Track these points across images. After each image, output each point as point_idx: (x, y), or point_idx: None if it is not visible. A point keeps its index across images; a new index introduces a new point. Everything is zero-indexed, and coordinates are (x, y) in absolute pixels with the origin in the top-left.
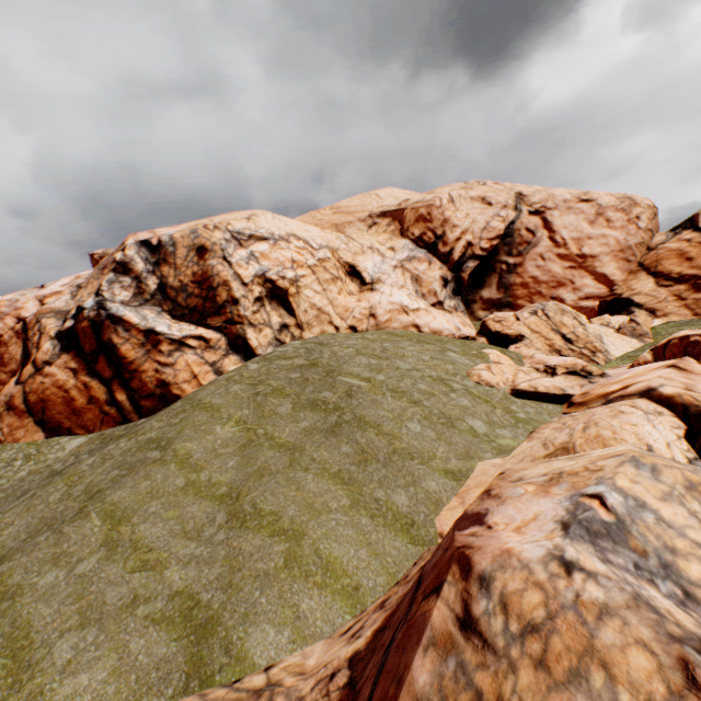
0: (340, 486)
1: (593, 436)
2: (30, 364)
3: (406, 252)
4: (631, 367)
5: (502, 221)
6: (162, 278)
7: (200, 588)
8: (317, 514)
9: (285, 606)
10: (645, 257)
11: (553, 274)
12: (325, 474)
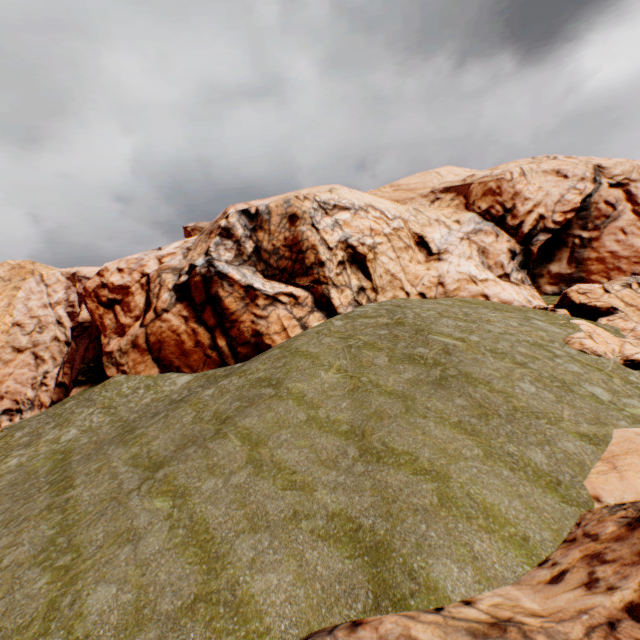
0: (465, 436)
1: None
2: (151, 310)
3: (472, 225)
4: None
5: (578, 194)
6: (257, 242)
7: (357, 513)
8: (453, 459)
9: (457, 543)
10: None
11: (636, 249)
12: (446, 423)
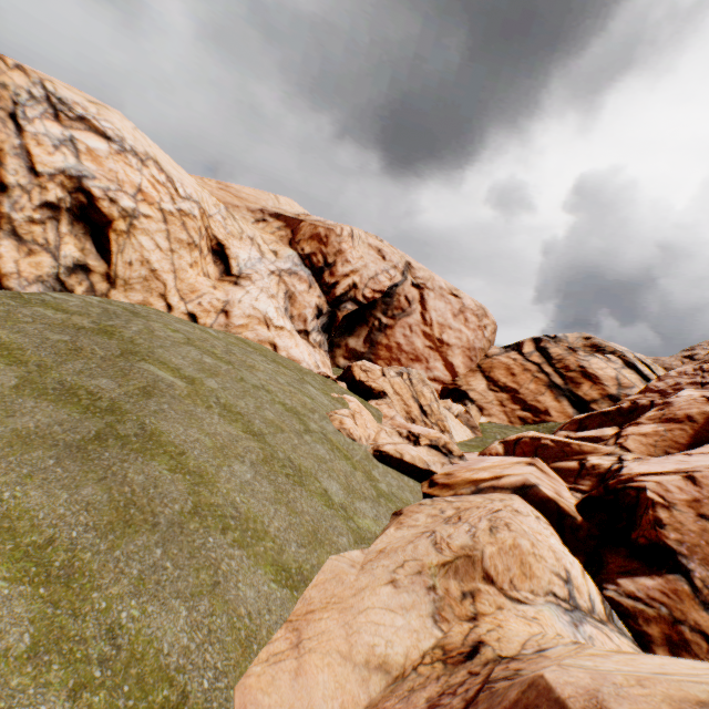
0: (27, 586)
1: (509, 545)
2: None
3: (290, 264)
4: (483, 455)
5: (389, 279)
6: None
7: None
8: None
9: None
10: (483, 362)
11: (415, 347)
12: (4, 547)
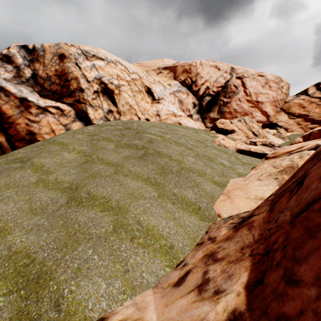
0: (149, 185)
1: None
2: None
3: (176, 87)
4: (291, 145)
5: (224, 79)
6: (34, 71)
7: (38, 249)
8: (136, 199)
9: (115, 261)
10: (284, 106)
11: (243, 109)
12: (139, 179)
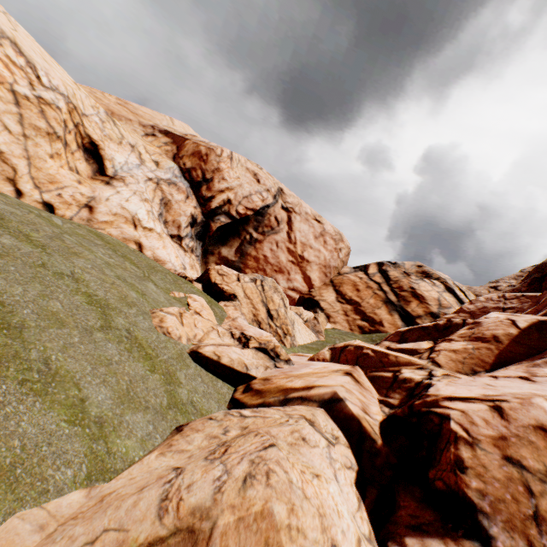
0: None
1: (255, 514)
2: None
3: (170, 175)
4: (312, 360)
5: (262, 200)
6: None
7: None
8: None
9: None
10: (336, 278)
11: (280, 261)
12: None
